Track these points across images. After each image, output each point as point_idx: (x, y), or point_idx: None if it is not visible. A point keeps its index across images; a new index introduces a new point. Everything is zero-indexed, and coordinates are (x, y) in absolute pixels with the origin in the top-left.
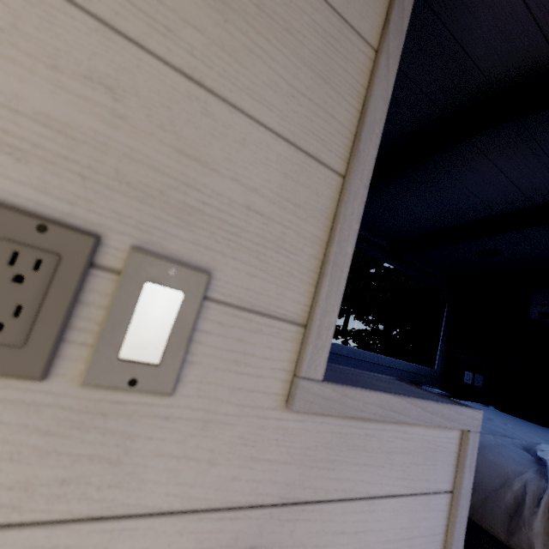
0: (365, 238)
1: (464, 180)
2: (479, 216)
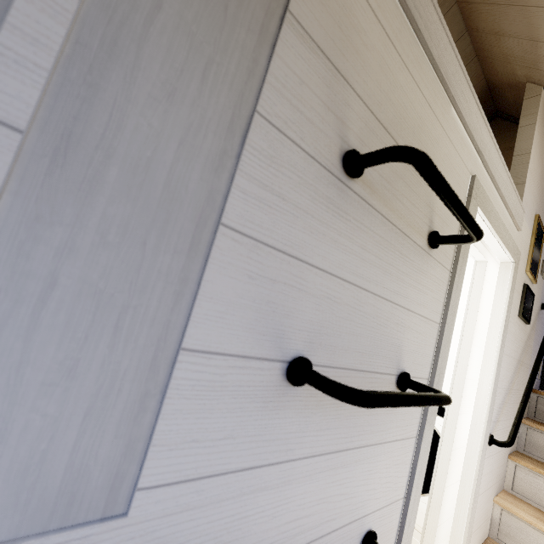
0: None
1: None
2: None
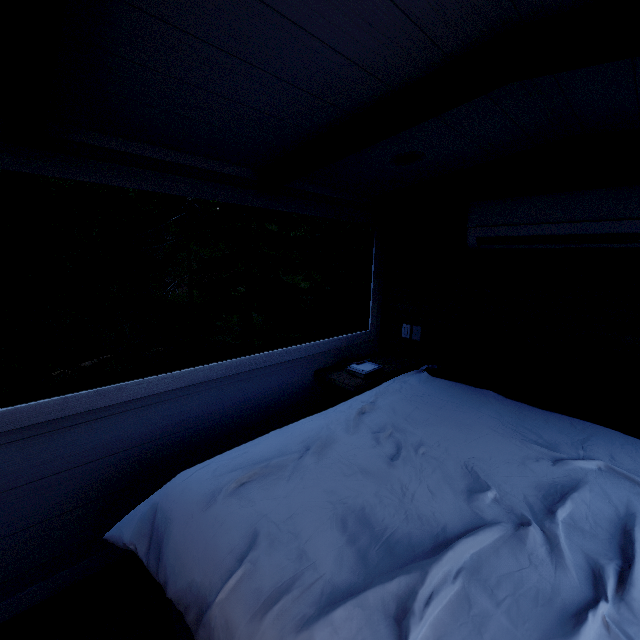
0: (201, 169)
1: (283, 3)
2: (363, 97)
